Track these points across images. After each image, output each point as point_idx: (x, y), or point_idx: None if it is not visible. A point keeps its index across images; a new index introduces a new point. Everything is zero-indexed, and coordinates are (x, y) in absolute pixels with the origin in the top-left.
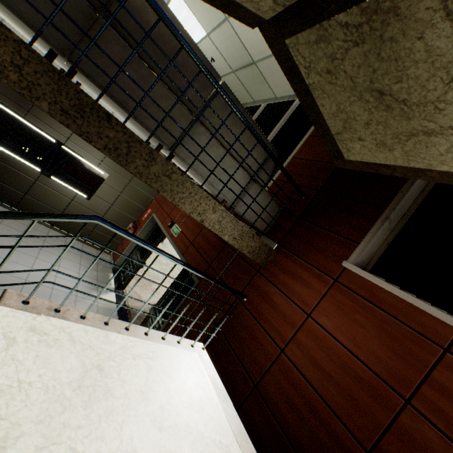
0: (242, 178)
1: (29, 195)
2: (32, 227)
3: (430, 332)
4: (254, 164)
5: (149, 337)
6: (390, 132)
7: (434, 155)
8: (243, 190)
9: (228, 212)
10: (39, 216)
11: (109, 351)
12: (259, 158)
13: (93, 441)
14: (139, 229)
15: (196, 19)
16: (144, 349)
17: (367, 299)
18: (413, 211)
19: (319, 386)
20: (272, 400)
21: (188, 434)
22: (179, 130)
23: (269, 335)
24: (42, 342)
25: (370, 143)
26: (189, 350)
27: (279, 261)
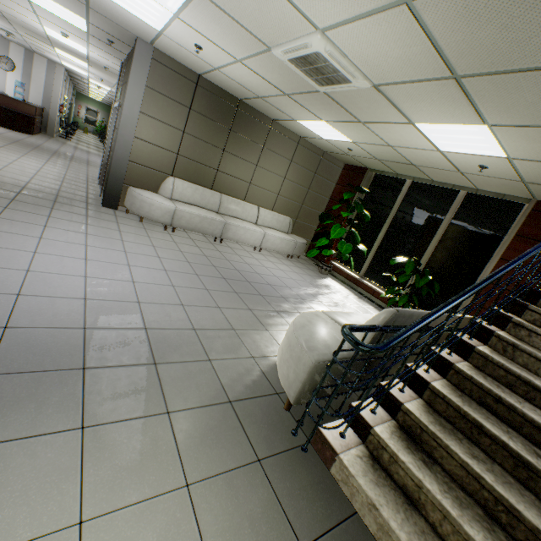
0: None
1: None
2: None
3: None
4: None
5: None
6: None
7: None
8: None
9: None
10: None
11: None
12: None
13: None
14: None
15: (341, 134)
16: None
17: None
18: None
19: None
20: None
21: None
22: None
23: None
24: None
25: None
26: None
27: None
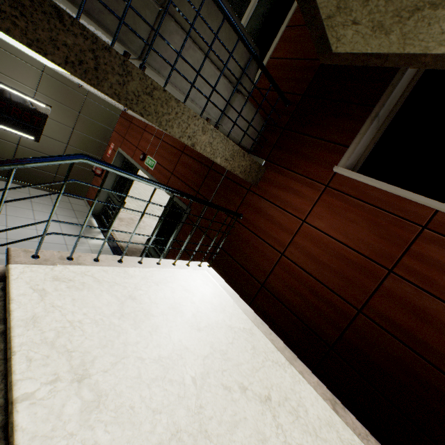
0: (224, 89)
1: None
2: None
3: (412, 215)
4: (235, 70)
5: (162, 266)
6: (392, 9)
7: (435, 34)
8: (228, 103)
9: (218, 132)
10: (16, 163)
11: (133, 283)
12: (240, 62)
13: (152, 349)
14: None
15: None
16: (161, 276)
17: (357, 198)
18: (400, 105)
19: (318, 274)
20: (279, 292)
21: (220, 328)
22: (146, 29)
23: (268, 244)
24: (71, 287)
25: (366, 26)
26: (198, 269)
27: (270, 177)
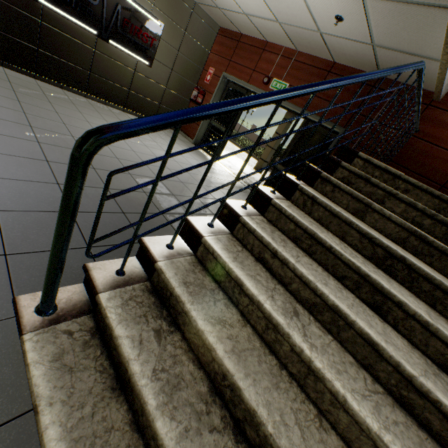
0: None
1: (93, 73)
2: (115, 113)
3: None
4: None
5: None
6: None
7: None
8: None
9: None
10: (408, 68)
11: None
12: None
13: None
14: (207, 96)
15: None
16: None
17: None
18: None
19: None
20: None
21: None
22: None
23: None
24: None
25: None
26: None
27: None
